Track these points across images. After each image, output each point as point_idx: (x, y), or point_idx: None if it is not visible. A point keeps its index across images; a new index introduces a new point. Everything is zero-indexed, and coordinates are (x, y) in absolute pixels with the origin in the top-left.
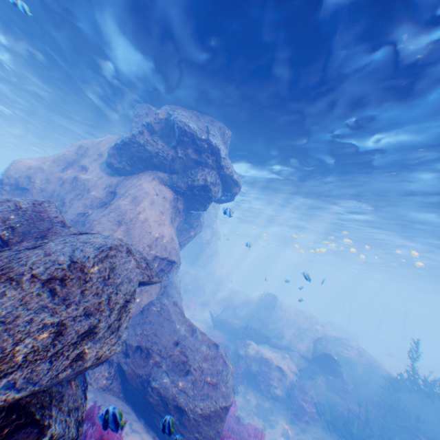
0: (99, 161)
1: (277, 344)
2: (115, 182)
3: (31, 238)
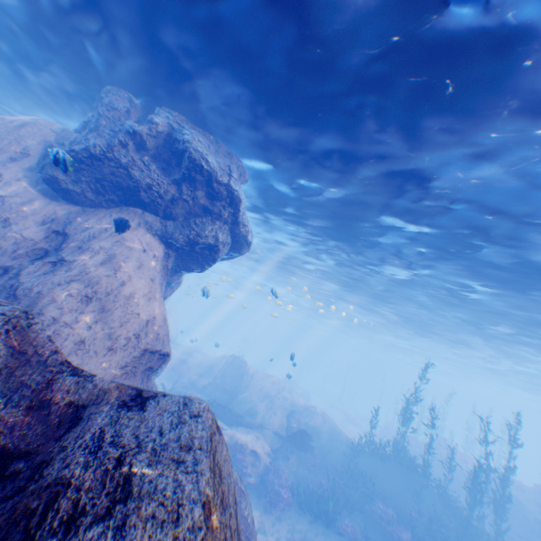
0: (24, 166)
1: (249, 421)
2: (62, 213)
3: (19, 411)
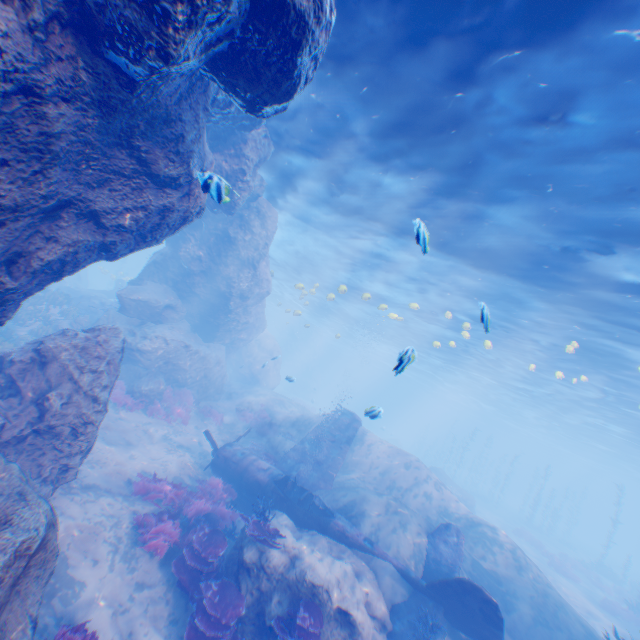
0: None
1: (347, 532)
2: None
3: None
